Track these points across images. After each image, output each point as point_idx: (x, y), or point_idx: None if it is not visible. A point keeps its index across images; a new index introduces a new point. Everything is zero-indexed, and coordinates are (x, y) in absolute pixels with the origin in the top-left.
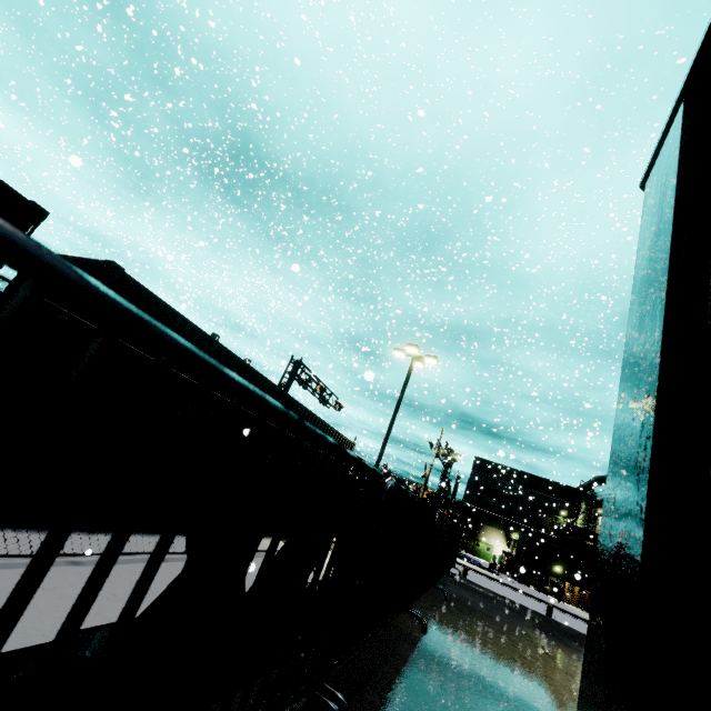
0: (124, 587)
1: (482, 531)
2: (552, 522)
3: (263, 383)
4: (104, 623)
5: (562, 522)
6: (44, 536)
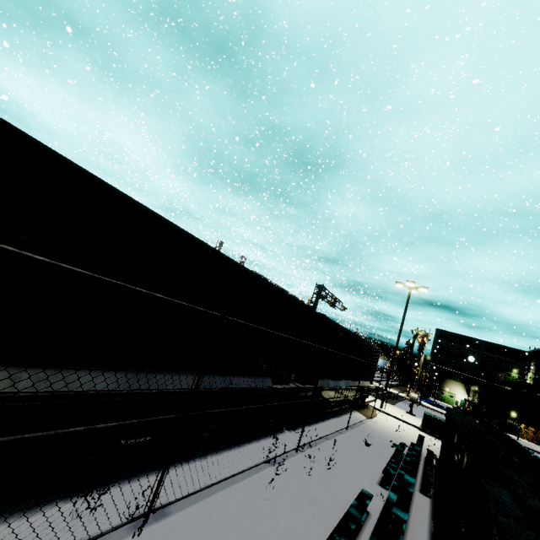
0: (349, 448)
1: (445, 383)
2: (505, 378)
3: (353, 336)
4: (365, 465)
5: (514, 377)
6: (311, 427)
